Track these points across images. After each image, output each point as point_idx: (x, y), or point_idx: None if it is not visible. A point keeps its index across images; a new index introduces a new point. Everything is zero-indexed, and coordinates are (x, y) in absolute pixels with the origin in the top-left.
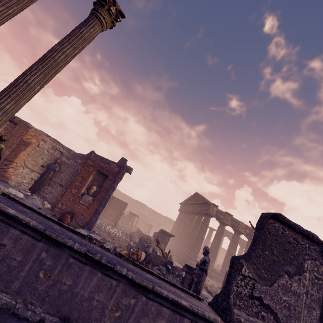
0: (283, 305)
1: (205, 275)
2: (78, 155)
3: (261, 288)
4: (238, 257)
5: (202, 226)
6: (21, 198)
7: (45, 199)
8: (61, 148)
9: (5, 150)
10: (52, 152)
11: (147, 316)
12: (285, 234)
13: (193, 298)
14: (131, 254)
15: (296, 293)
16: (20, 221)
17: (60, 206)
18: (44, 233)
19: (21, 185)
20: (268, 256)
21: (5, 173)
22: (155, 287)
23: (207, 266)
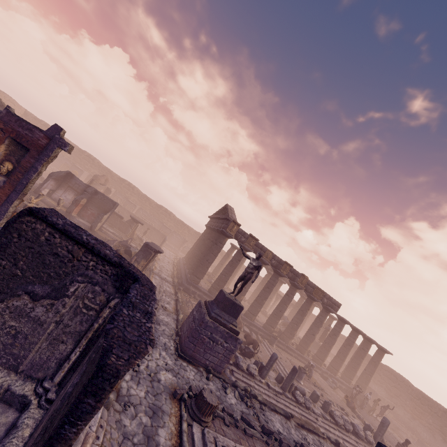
0: (6, 331)
1: None
2: None
3: None
4: None
5: (213, 247)
6: None
7: None
8: None
9: None
10: None
11: None
12: (53, 243)
13: None
14: None
15: (38, 320)
16: None
17: None
18: None
19: None
20: (6, 267)
21: None
22: None
23: None
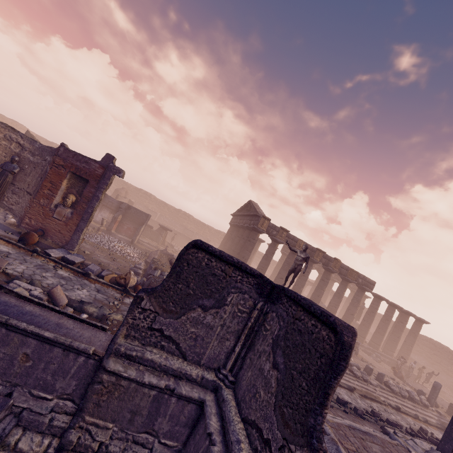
0: (189, 336)
1: None
2: (47, 149)
3: (164, 321)
4: (142, 290)
5: (247, 244)
6: None
7: (12, 211)
8: (20, 138)
9: None
10: (6, 145)
11: (9, 346)
12: (211, 266)
13: (91, 329)
14: (118, 278)
15: (209, 325)
16: None
17: (28, 221)
18: None
19: None
20: (182, 289)
21: None
22: (10, 321)
23: None
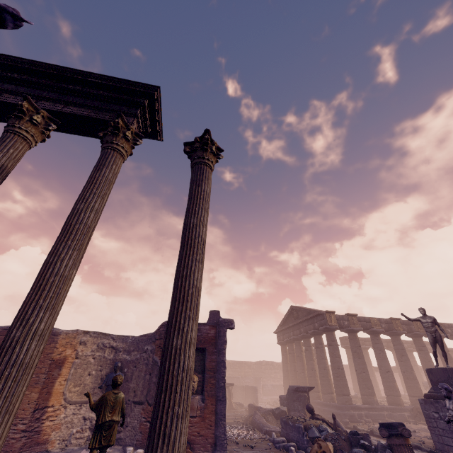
0: None
1: None
2: (142, 338)
3: None
4: None
5: (331, 350)
6: None
7: (120, 442)
8: (111, 341)
9: (30, 393)
10: (100, 355)
11: None
12: None
13: None
14: None
15: None
16: None
17: None
18: None
19: (71, 441)
20: None
21: (40, 435)
22: None
23: None
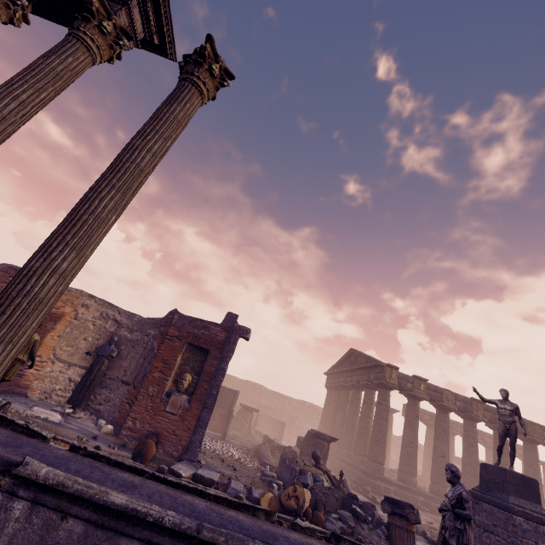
0: None
1: (470, 529)
2: (149, 321)
3: None
4: None
5: (378, 409)
6: (58, 423)
7: (99, 414)
8: (117, 314)
9: None
10: (101, 324)
11: None
12: None
13: None
14: (284, 499)
15: None
16: (139, 518)
17: (131, 424)
18: (196, 537)
19: (52, 396)
20: None
21: (21, 378)
22: None
23: (468, 508)
